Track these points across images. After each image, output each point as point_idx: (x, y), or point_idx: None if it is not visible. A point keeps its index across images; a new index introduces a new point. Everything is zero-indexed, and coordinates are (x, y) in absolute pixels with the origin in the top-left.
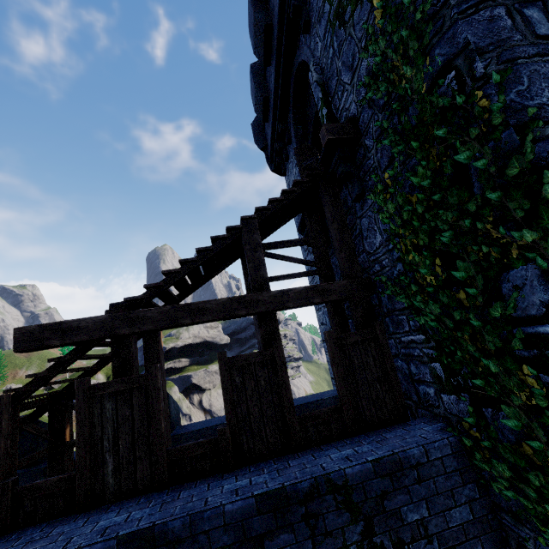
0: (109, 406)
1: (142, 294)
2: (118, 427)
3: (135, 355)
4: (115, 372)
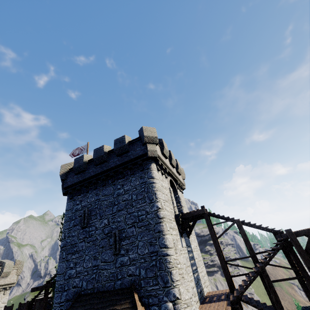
0: (38, 304)
1: (50, 279)
2: (38, 309)
3: (47, 293)
4: (44, 296)
